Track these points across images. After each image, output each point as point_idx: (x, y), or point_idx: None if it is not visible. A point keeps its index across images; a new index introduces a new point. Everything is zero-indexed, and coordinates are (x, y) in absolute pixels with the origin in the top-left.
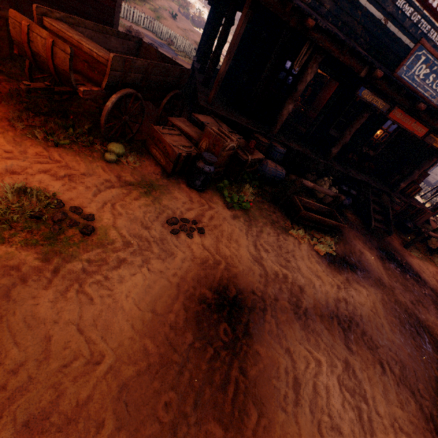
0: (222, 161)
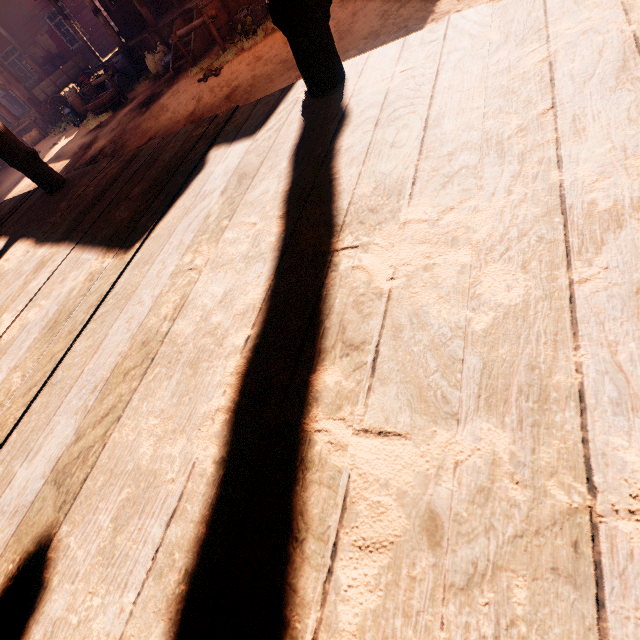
0: (80, 103)
